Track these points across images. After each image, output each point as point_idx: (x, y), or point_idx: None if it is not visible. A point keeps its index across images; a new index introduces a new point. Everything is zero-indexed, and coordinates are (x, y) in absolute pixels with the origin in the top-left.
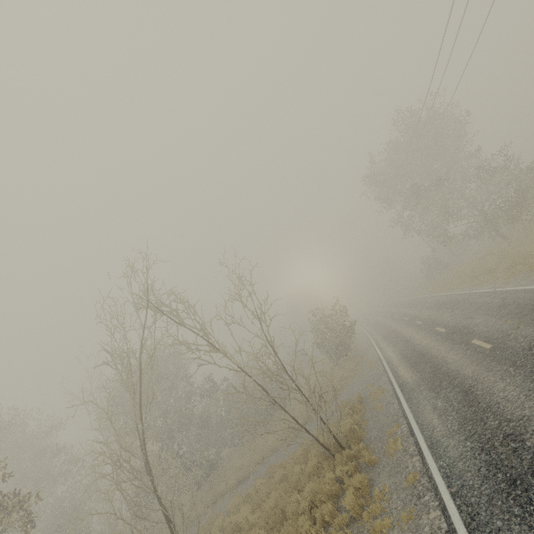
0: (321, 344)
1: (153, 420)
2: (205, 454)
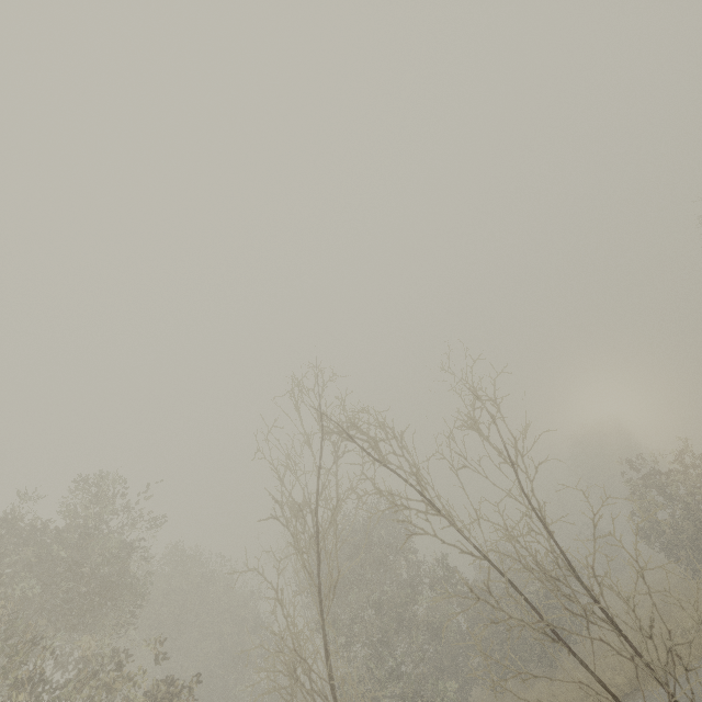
0: (651, 528)
1: (361, 609)
2: (439, 690)
